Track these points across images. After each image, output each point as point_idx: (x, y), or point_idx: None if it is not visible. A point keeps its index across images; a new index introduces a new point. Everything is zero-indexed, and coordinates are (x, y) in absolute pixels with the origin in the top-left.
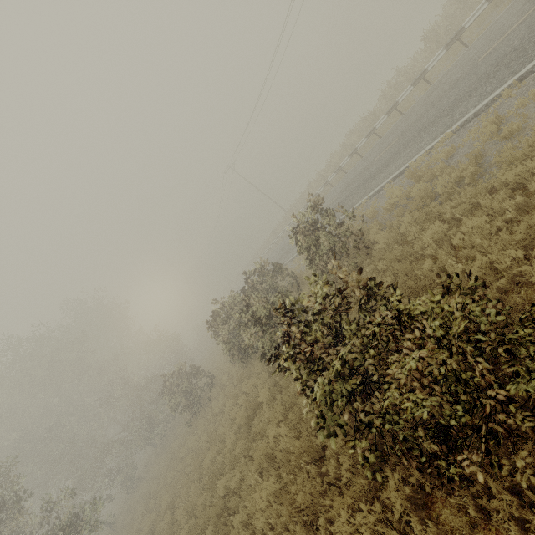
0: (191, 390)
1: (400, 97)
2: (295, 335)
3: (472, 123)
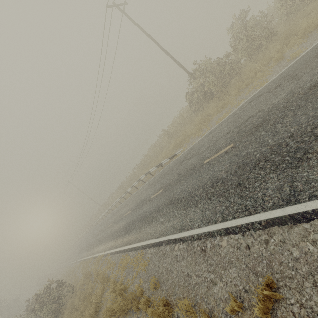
0: None
1: (122, 195)
2: None
3: (105, 258)
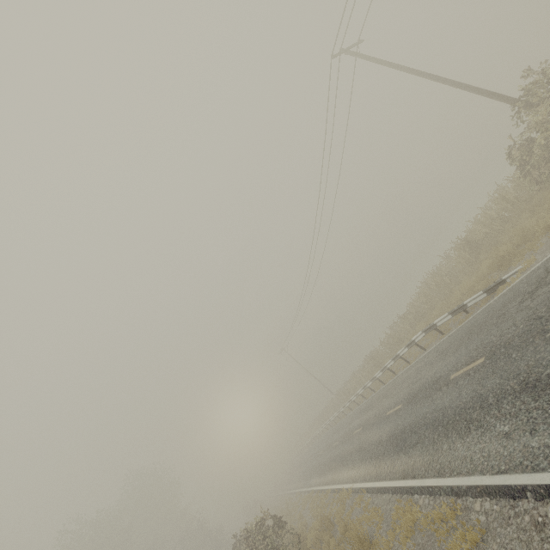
0: None
1: (376, 375)
2: None
3: (356, 497)
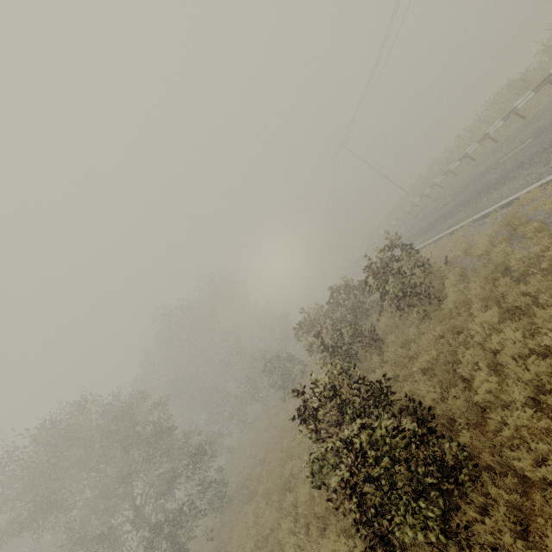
0: (287, 373)
1: None
2: (310, 407)
3: None
